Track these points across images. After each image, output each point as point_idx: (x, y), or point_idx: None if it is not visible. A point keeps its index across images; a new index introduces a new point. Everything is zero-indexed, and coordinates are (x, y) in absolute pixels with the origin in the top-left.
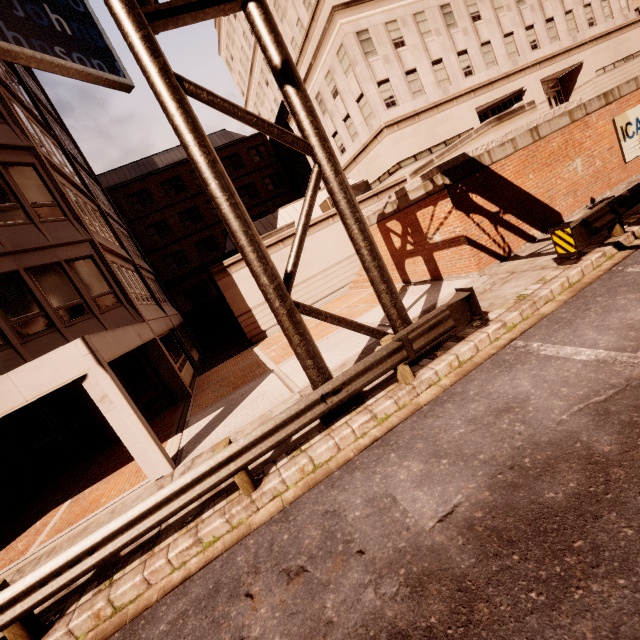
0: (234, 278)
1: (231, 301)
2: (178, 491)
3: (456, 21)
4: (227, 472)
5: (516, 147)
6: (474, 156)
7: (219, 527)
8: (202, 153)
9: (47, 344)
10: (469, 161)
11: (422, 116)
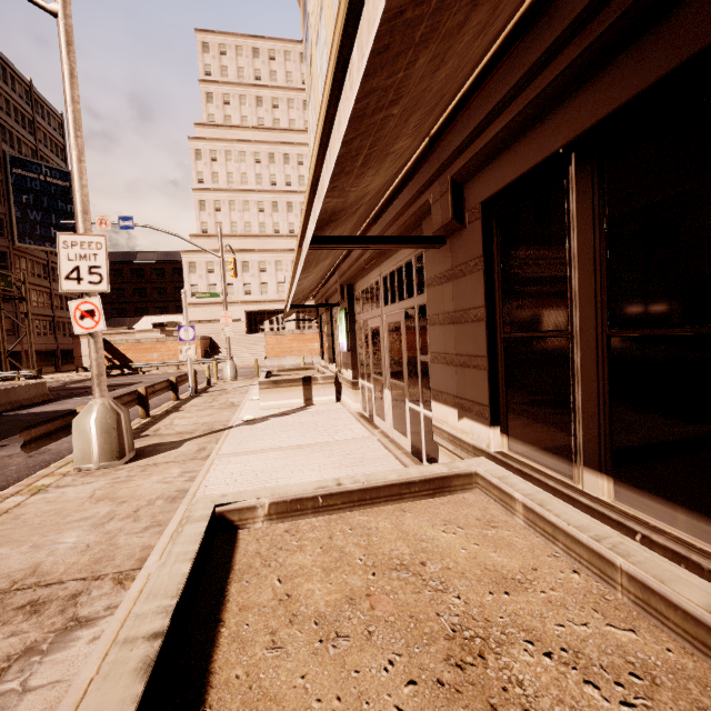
0: (81, 341)
1: (75, 349)
2: None
3: (250, 269)
4: None
5: (128, 342)
6: (109, 340)
7: None
8: None
9: None
10: (106, 341)
11: (210, 305)
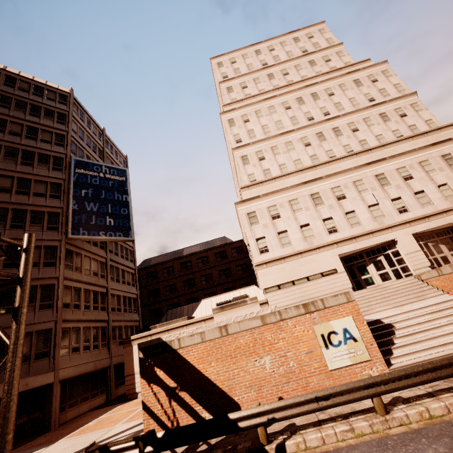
0: (133, 348)
1: (126, 363)
2: None
3: (323, 201)
4: None
5: (204, 338)
6: (167, 340)
7: None
8: None
9: None
10: (162, 343)
11: (287, 259)
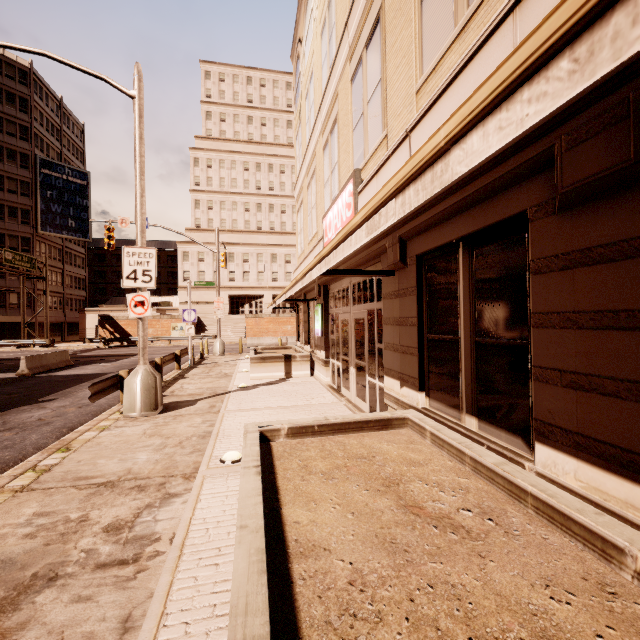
0: (86, 315)
1: (81, 322)
2: None
3: (235, 260)
4: None
5: (128, 318)
6: (112, 316)
7: None
8: (22, 299)
9: (1, 311)
10: (110, 316)
11: (199, 289)
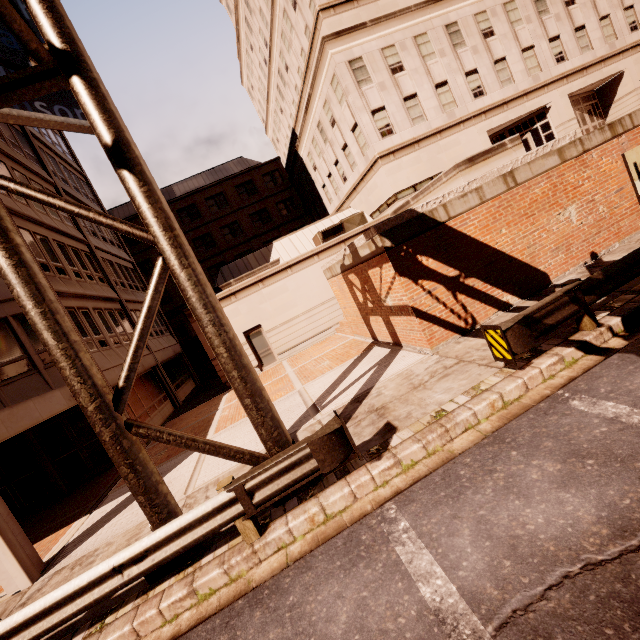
0: None
1: (206, 343)
2: None
3: (464, 39)
4: None
5: (483, 197)
6: (424, 211)
7: None
8: (0, 257)
9: None
10: (418, 218)
11: (423, 143)
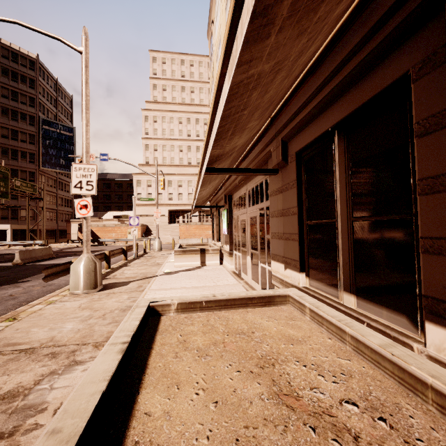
0: (71, 224)
1: (68, 229)
2: (2, 243)
3: (172, 185)
4: (7, 244)
5: (98, 226)
6: None
7: (3, 248)
8: (27, 213)
9: (14, 222)
10: None
11: (148, 206)
